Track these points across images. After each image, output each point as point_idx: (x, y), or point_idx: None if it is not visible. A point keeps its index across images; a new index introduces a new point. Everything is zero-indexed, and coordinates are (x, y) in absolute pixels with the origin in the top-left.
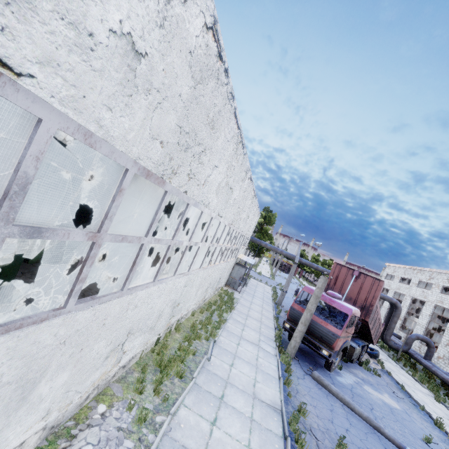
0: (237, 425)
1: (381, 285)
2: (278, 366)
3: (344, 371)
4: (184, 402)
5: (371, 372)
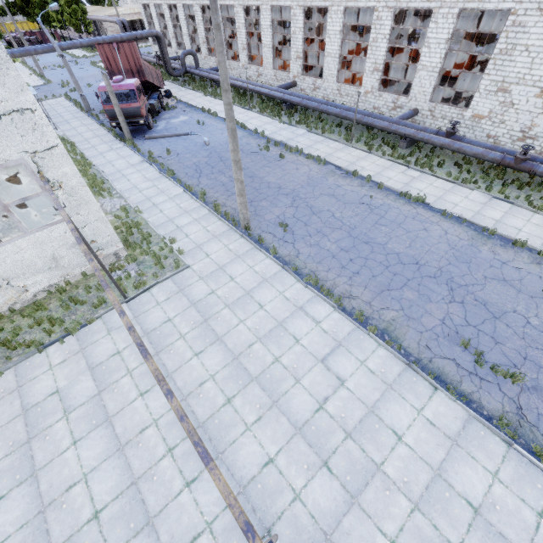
0: (136, 175)
1: (135, 46)
2: (130, 149)
3: (159, 122)
4: (115, 186)
5: (172, 110)
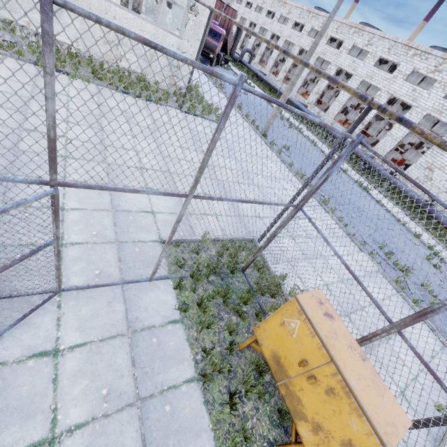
0: (197, 75)
1: (236, 15)
2: None
3: (216, 68)
4: None
5: (226, 69)
